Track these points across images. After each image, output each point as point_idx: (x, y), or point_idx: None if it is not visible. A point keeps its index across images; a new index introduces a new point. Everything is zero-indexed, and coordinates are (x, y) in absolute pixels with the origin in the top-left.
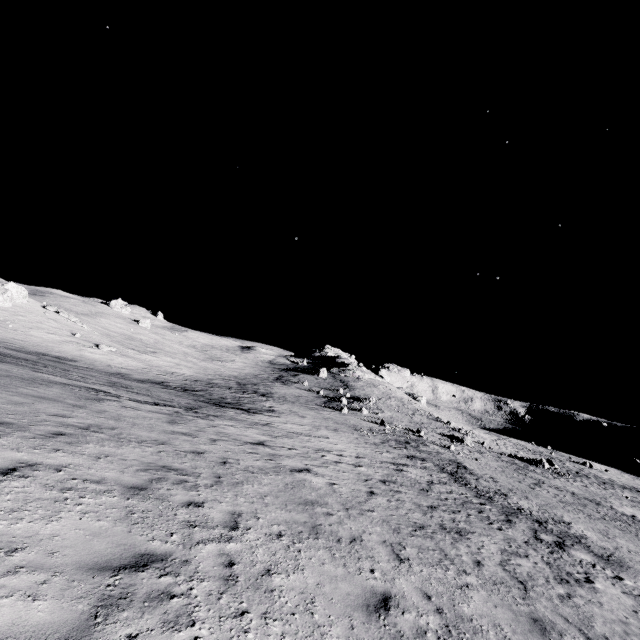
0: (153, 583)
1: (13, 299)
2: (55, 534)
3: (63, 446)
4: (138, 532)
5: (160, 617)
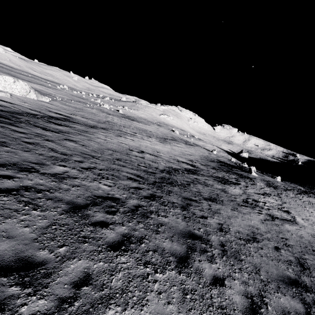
0: None
1: None
2: None
3: None
4: None
5: None
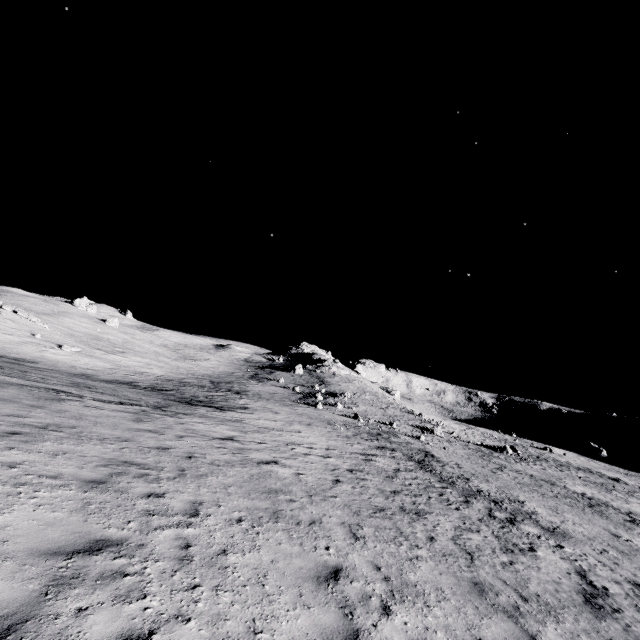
0: (107, 564)
1: None
2: (7, 525)
3: (18, 444)
4: (94, 521)
5: (112, 592)
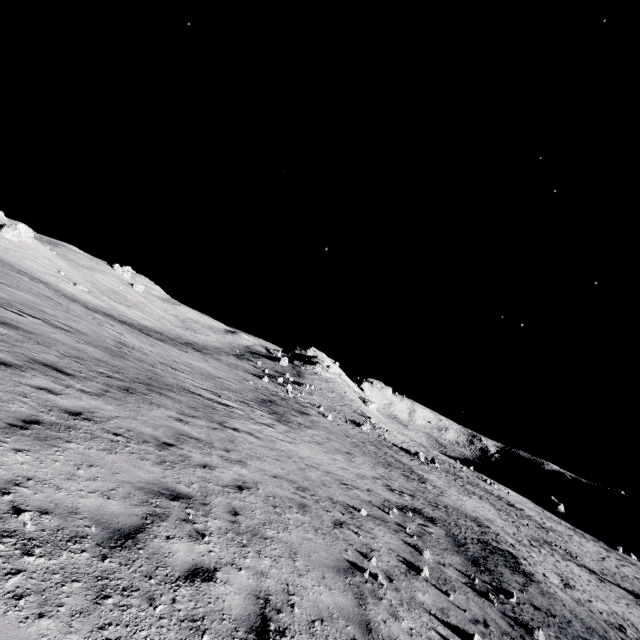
0: None
1: (21, 237)
2: None
3: None
4: None
5: None
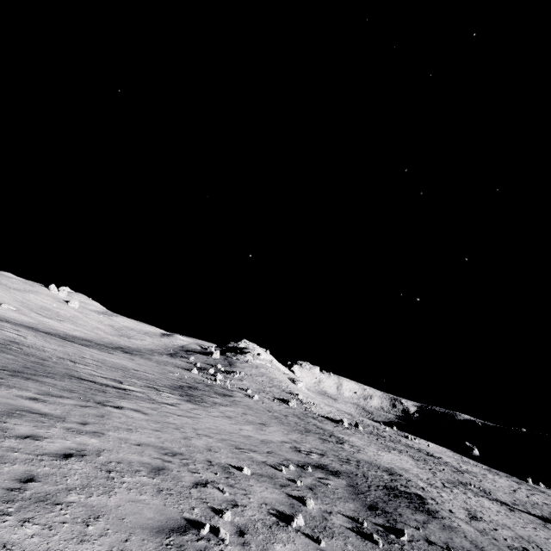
0: None
1: None
2: None
3: None
4: None
5: None
